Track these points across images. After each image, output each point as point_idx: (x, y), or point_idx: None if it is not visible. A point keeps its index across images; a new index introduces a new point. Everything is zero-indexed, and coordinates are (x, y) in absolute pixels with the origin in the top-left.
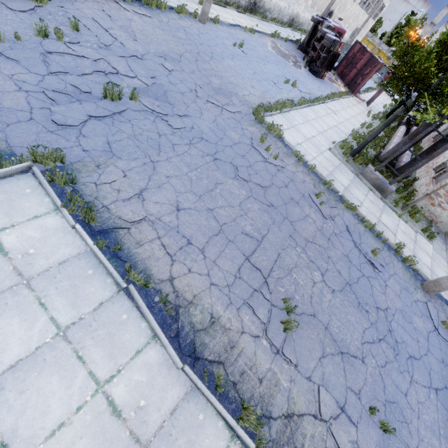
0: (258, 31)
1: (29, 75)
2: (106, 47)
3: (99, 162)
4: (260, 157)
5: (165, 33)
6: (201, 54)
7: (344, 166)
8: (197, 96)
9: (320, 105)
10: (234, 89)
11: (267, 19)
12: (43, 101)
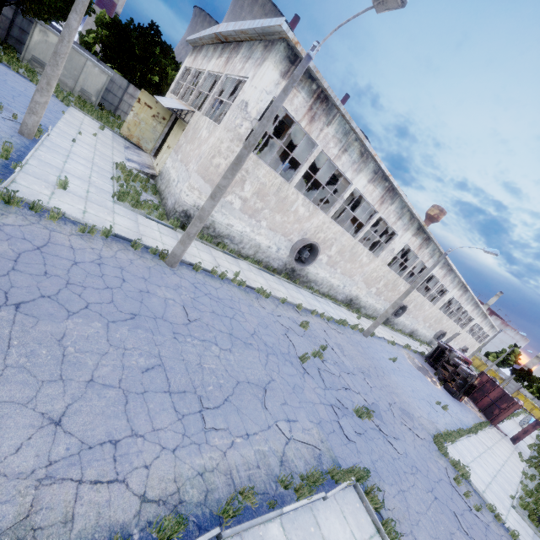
0: (395, 342)
1: (319, 389)
2: (337, 363)
3: (376, 483)
4: (463, 504)
5: (353, 348)
6: (377, 368)
7: (539, 539)
8: (394, 416)
9: (473, 436)
10: (409, 409)
11: (394, 329)
12: (332, 413)
